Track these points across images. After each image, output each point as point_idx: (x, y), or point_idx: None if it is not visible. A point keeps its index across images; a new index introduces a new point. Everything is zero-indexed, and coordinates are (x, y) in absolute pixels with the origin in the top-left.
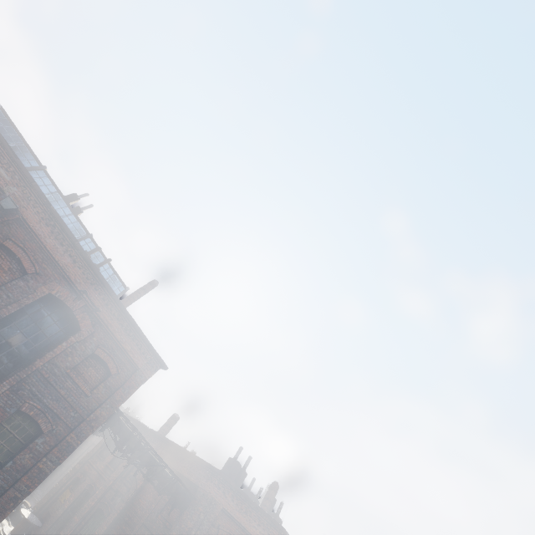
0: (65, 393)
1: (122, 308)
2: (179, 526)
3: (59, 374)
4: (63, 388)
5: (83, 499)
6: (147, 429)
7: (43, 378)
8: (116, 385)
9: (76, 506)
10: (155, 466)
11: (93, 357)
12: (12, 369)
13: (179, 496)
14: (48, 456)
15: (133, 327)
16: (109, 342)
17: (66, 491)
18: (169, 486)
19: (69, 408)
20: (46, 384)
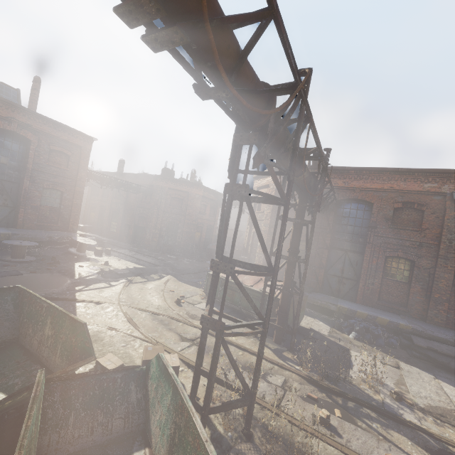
0: (56, 173)
1: (40, 116)
2: (152, 201)
3: (45, 167)
4: (53, 172)
5: (102, 212)
6: (110, 173)
7: (39, 172)
8: (77, 160)
9: (102, 215)
10: (126, 185)
11: (52, 151)
12: (20, 174)
13: (145, 191)
14: (75, 199)
15: (57, 125)
16: (53, 140)
17: (91, 213)
18: (138, 190)
19: (65, 179)
20: (43, 173)
